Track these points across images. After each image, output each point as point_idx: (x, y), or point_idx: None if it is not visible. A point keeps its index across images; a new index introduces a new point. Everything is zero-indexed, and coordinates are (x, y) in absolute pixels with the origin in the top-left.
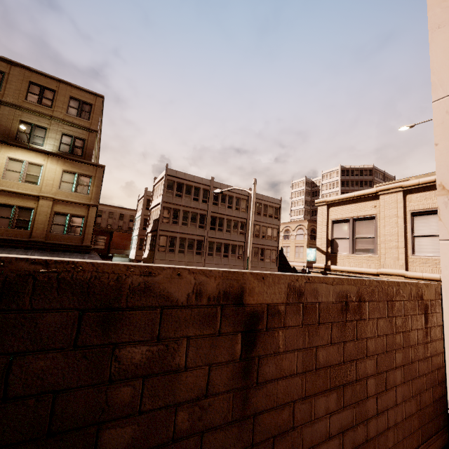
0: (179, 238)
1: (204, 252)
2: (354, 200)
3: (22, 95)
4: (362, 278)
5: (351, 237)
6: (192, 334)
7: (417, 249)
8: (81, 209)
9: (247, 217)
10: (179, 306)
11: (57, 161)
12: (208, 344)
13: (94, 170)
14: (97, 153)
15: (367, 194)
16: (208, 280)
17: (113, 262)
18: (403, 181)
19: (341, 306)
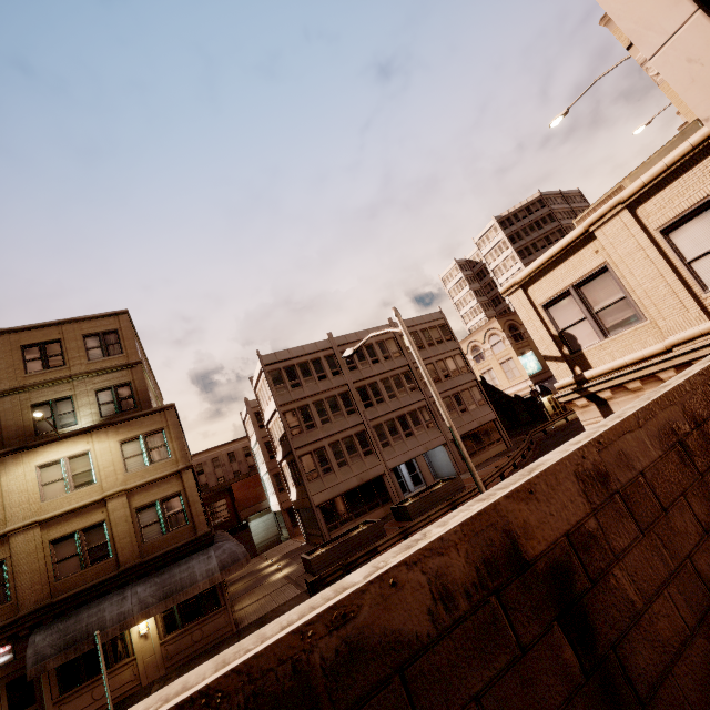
0: (329, 445)
1: (375, 447)
2: (558, 259)
3: (19, 369)
4: (675, 385)
5: (588, 314)
6: (479, 687)
7: (707, 279)
8: (170, 484)
9: (408, 362)
10: (426, 645)
11: (106, 434)
12: (515, 687)
13: (162, 417)
14: (155, 388)
15: (574, 241)
16: (445, 559)
17: (268, 630)
18: (612, 193)
19: (677, 455)
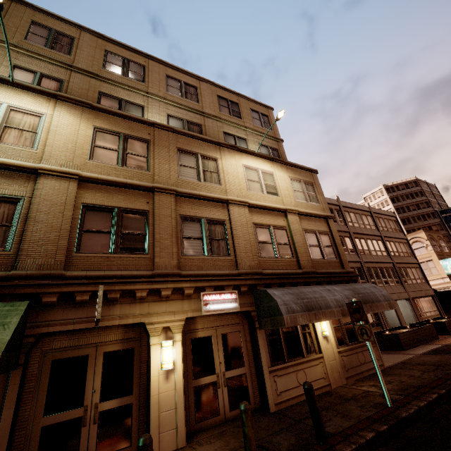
0: None
1: (369, 282)
2: None
3: (216, 107)
4: None
5: None
6: None
7: None
8: (320, 223)
9: (380, 234)
10: None
11: (280, 168)
12: None
13: (310, 175)
14: None
15: None
16: None
17: None
18: None
19: None
